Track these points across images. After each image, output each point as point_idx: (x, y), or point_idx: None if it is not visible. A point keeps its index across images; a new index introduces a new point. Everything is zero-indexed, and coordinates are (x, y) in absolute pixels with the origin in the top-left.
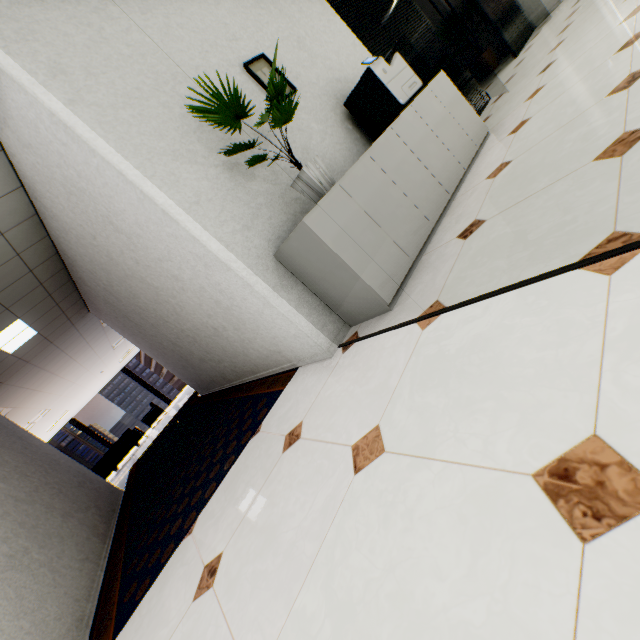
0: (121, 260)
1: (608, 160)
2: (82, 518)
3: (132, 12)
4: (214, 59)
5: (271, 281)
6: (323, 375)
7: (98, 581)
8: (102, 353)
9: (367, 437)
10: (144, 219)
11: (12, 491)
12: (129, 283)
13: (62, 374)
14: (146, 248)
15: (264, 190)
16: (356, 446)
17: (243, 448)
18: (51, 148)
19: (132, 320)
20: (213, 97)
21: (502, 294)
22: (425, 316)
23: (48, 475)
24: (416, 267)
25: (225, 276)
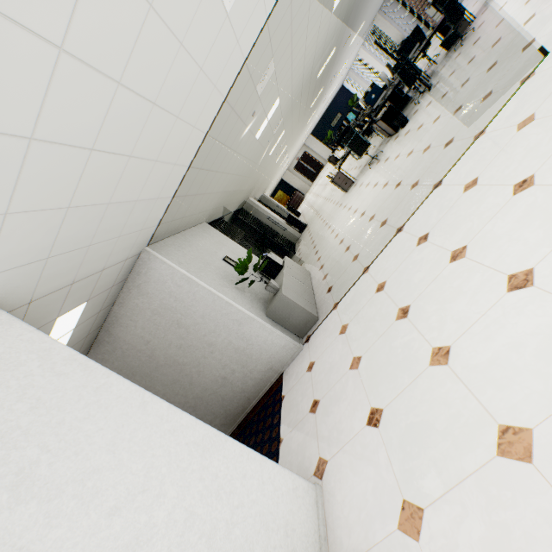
0: (162, 353)
1: (355, 261)
2: None
3: (187, 246)
4: (214, 258)
5: (269, 323)
6: (305, 352)
7: None
8: None
9: (341, 329)
10: (209, 311)
11: None
12: (153, 375)
13: None
14: (197, 331)
15: (250, 295)
16: (340, 333)
17: (281, 407)
18: (166, 290)
19: None
20: (241, 264)
21: (351, 288)
22: (334, 307)
23: None
24: (317, 308)
25: (250, 326)
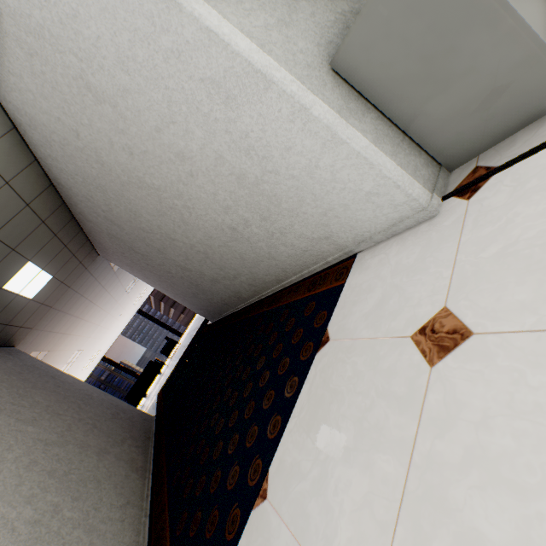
0: (112, 160)
1: None
2: (118, 453)
3: None
4: None
5: (333, 102)
6: (437, 239)
7: (143, 533)
8: (118, 297)
9: None
10: (127, 40)
11: (41, 434)
12: (127, 197)
13: (86, 318)
14: (137, 115)
15: None
16: None
17: (309, 365)
18: None
19: (138, 251)
20: None
21: None
22: None
23: (81, 411)
24: None
25: (259, 109)
